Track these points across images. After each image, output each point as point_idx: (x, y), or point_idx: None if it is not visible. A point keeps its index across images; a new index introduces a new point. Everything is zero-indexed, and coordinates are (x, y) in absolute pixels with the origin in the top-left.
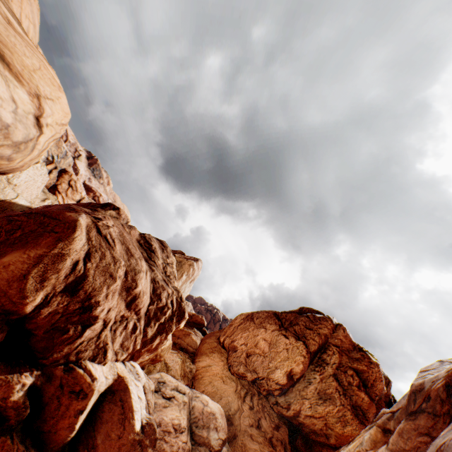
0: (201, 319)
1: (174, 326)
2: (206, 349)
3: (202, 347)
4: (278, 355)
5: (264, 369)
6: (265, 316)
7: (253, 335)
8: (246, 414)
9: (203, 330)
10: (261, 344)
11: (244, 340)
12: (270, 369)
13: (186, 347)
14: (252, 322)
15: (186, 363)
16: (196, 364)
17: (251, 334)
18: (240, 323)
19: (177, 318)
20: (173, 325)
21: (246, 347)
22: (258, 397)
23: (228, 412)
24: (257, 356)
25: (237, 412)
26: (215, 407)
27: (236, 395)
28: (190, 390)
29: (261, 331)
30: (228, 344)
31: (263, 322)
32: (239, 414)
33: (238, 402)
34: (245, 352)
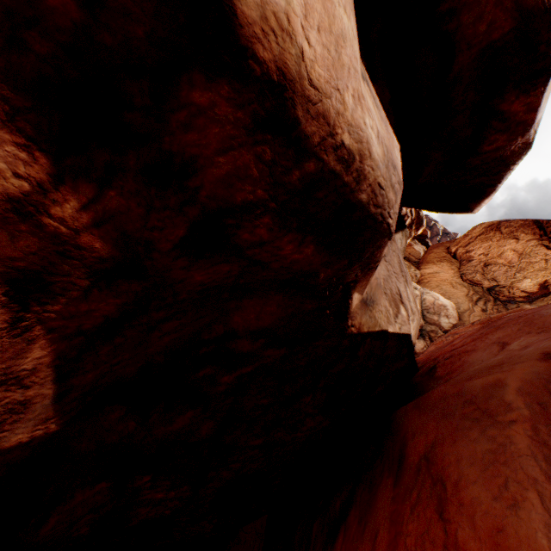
0: (423, 231)
1: (413, 233)
2: (432, 259)
3: (427, 257)
4: (530, 266)
5: (507, 278)
6: (518, 225)
7: (497, 246)
8: (476, 315)
9: (424, 242)
10: (507, 255)
11: (482, 250)
12: (516, 278)
13: (408, 256)
14: (497, 232)
15: (411, 269)
16: (421, 271)
17: (493, 245)
18: (479, 233)
19: (415, 226)
20: (412, 232)
21: (484, 258)
22: (492, 303)
23: (456, 310)
24: (499, 266)
25: (466, 312)
26: (445, 302)
27: (466, 299)
28: (420, 288)
29: (510, 242)
30: (460, 254)
31: (514, 232)
32: (468, 313)
33: (468, 304)
34: (483, 262)
